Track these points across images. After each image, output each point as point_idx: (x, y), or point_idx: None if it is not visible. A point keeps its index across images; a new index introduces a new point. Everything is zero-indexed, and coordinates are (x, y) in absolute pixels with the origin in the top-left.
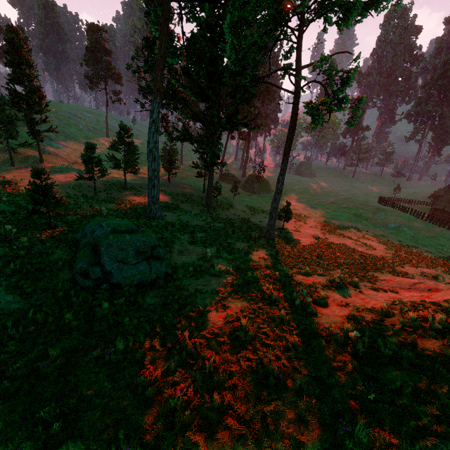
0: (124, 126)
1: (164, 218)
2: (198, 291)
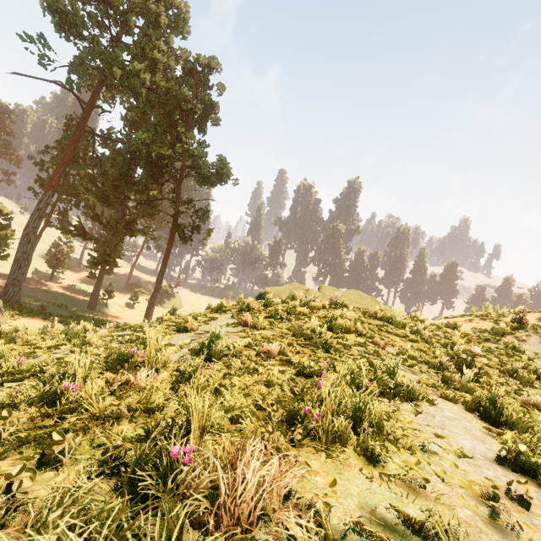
0: (3, 207)
1: (23, 304)
2: (26, 328)
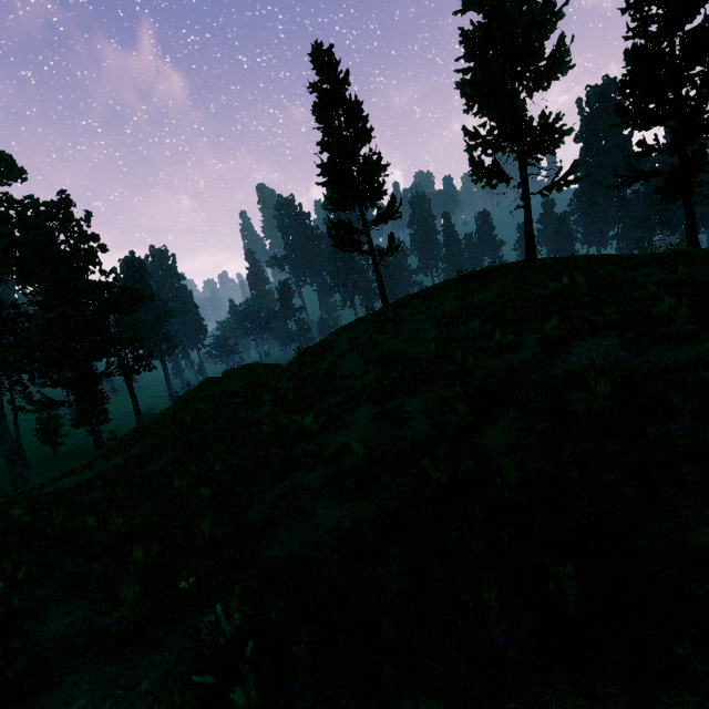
0: None
1: None
2: None
